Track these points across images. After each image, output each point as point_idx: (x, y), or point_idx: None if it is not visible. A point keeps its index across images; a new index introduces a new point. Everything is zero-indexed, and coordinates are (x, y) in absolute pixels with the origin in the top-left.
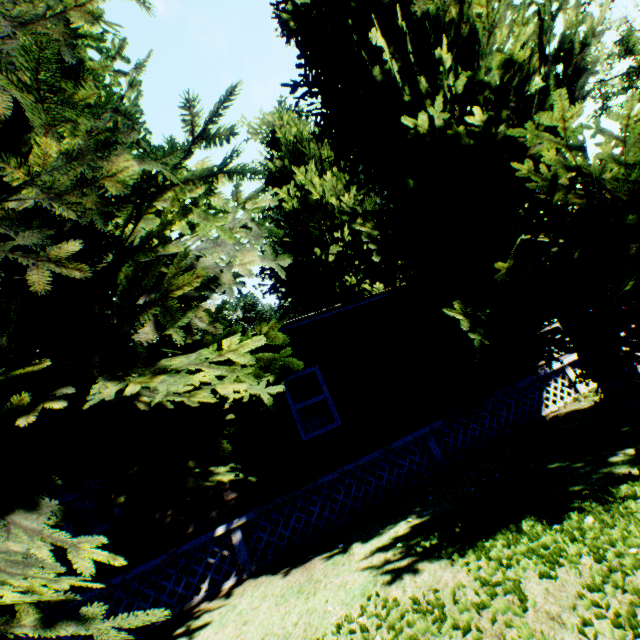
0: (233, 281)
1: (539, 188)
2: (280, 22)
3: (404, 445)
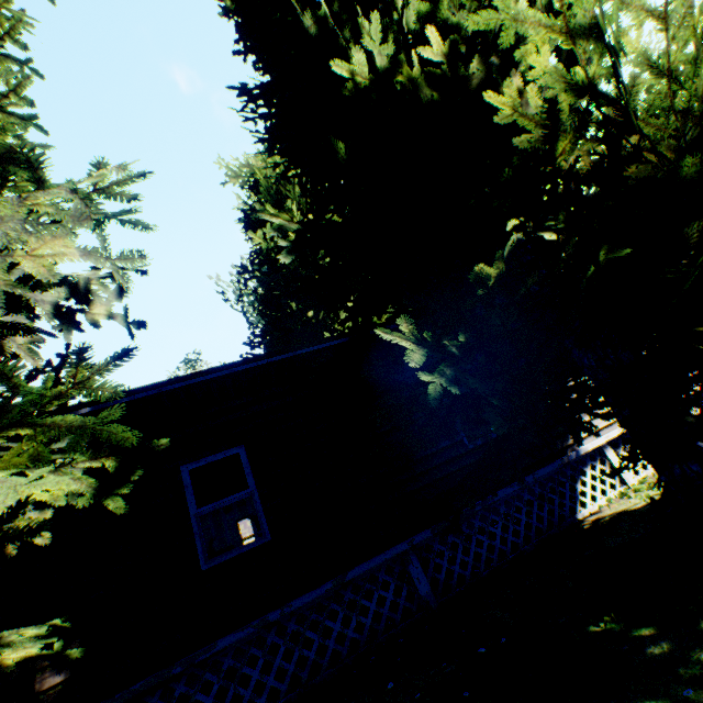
0: (6, 281)
1: (535, 146)
2: (229, 19)
3: (370, 573)
